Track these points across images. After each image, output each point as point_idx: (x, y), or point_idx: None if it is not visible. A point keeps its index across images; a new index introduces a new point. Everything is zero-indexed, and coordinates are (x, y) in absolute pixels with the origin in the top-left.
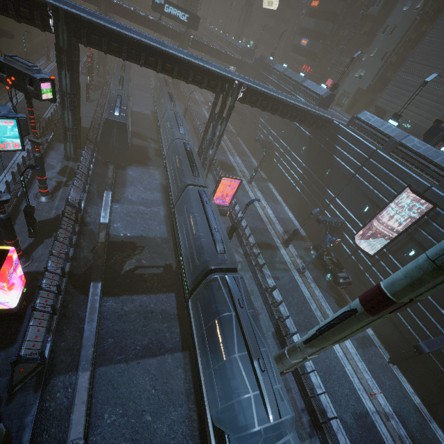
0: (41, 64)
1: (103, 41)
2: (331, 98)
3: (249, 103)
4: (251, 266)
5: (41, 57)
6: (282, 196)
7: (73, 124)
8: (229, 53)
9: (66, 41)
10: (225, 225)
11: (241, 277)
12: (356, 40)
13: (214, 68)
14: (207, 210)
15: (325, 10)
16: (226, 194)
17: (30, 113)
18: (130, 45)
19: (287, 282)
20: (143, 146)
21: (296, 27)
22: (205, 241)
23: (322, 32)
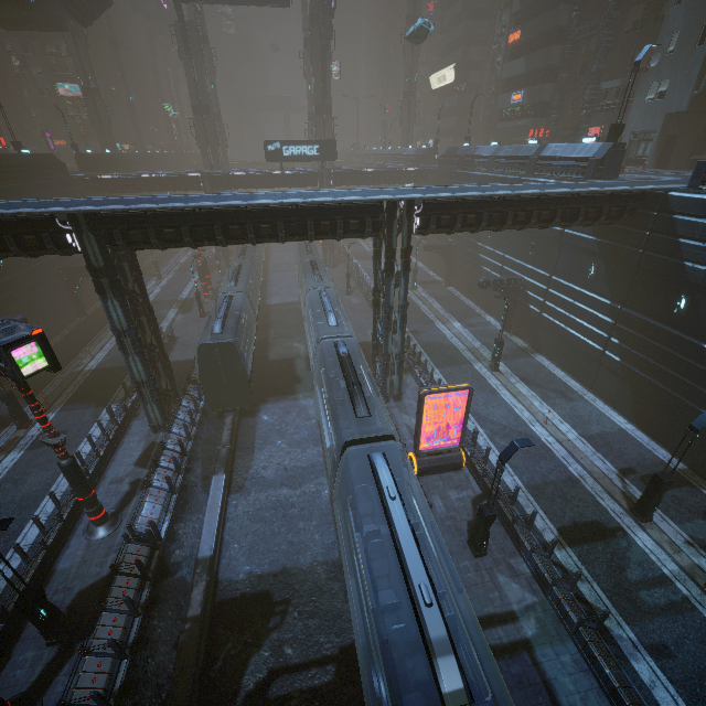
0: (150, 287)
1: (149, 234)
2: (618, 153)
3: (439, 230)
4: (567, 623)
5: (151, 278)
6: (577, 378)
7: (148, 373)
8: (394, 168)
9: (100, 256)
10: (463, 495)
11: (547, 669)
12: (621, 45)
13: (347, 197)
14: (394, 520)
15: (536, 35)
16: (448, 416)
17: (27, 400)
18: (191, 221)
19: (703, 659)
20: (286, 358)
21: (494, 85)
22: (404, 629)
23: (544, 67)
